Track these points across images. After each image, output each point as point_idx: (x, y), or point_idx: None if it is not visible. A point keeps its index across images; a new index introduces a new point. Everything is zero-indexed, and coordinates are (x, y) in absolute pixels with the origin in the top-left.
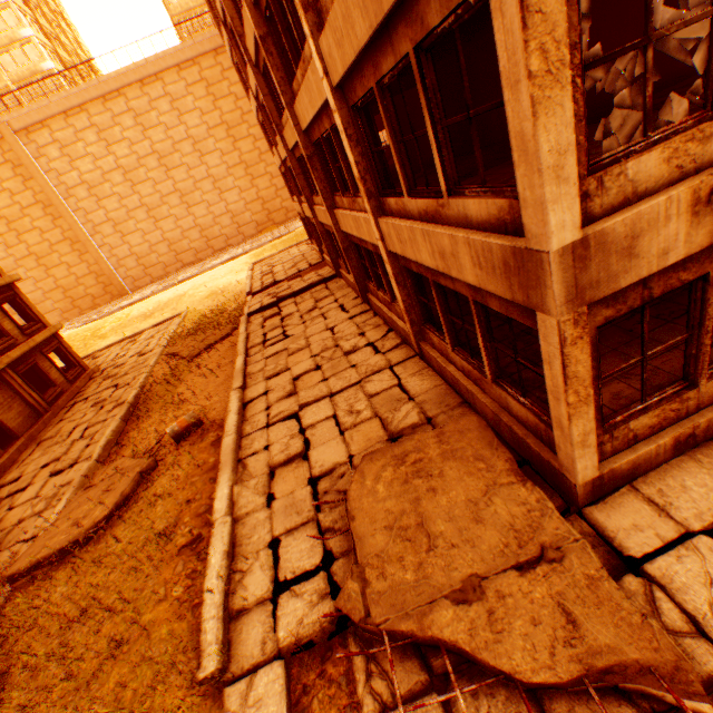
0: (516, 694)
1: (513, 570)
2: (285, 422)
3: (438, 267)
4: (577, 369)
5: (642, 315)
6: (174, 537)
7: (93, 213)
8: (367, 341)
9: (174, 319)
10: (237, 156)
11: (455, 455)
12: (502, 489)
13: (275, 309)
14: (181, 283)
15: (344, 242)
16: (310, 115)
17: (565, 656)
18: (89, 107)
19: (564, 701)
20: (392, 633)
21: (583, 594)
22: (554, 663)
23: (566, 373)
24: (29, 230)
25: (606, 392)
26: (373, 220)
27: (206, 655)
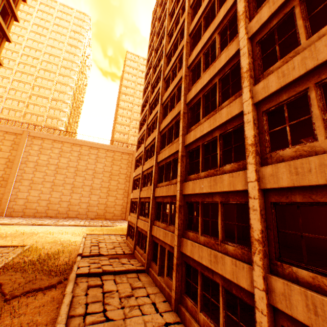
0: None
1: None
2: None
3: None
4: None
5: None
6: None
7: (27, 173)
8: None
9: (18, 247)
10: (108, 184)
11: None
12: None
13: (98, 278)
14: (39, 225)
15: (179, 258)
16: (203, 190)
17: None
18: (65, 143)
19: None
20: None
21: None
22: None
23: None
24: None
25: None
26: (263, 272)
27: None
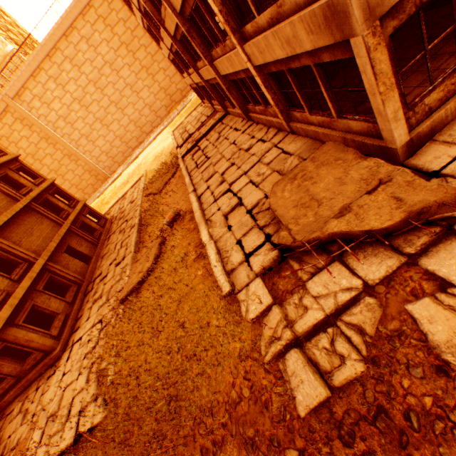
0: (376, 247)
1: (365, 195)
2: (224, 196)
3: (287, 54)
4: (381, 67)
5: (419, 21)
6: (188, 258)
7: (72, 134)
8: (256, 140)
9: (140, 179)
10: (138, 64)
11: (323, 164)
12: (353, 167)
13: (196, 148)
14: (135, 159)
15: (225, 83)
16: None
17: (397, 213)
18: (43, 66)
19: (401, 238)
20: (308, 242)
21: (404, 189)
22: (391, 218)
23: (375, 72)
24: (44, 157)
25: (411, 97)
26: (240, 48)
27: (223, 287)
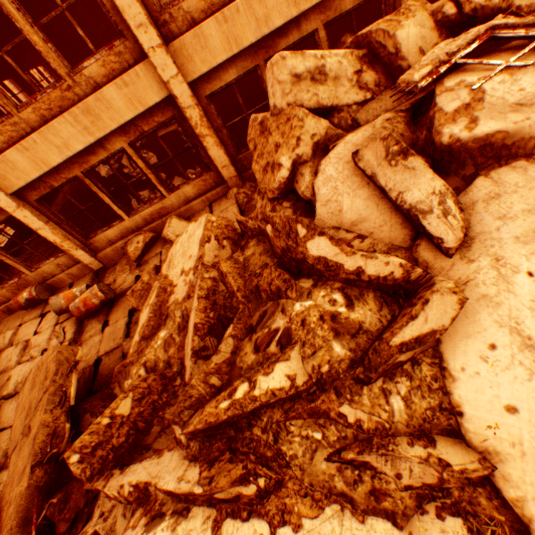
0: None
1: None
2: None
3: None
4: None
5: None
6: None
7: None
8: None
9: None
10: None
11: None
12: None
13: None
14: None
15: None
16: None
17: None
18: None
19: None
20: None
21: None
22: None
23: None
24: None
25: None
26: None
27: None
